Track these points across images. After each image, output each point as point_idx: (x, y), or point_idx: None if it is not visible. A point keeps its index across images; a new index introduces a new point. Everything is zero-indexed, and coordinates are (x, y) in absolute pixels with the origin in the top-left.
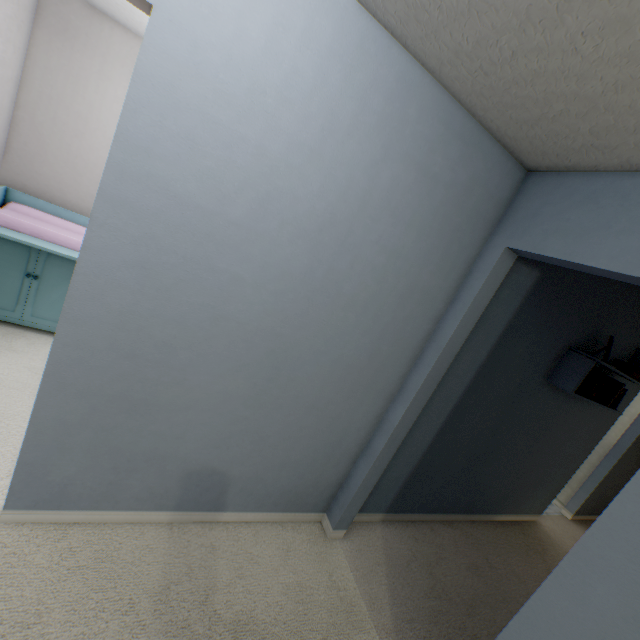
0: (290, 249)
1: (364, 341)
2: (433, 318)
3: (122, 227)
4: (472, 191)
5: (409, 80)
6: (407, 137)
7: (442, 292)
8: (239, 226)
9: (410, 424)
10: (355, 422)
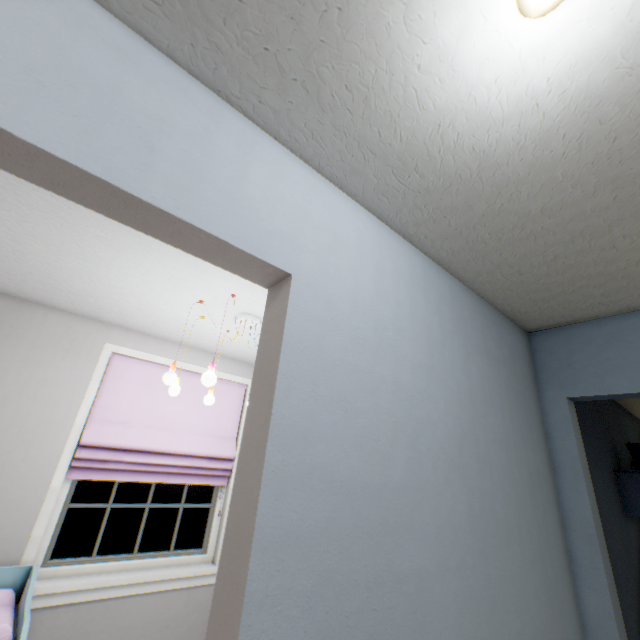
0: (448, 491)
1: (535, 577)
2: (553, 500)
3: (288, 585)
4: (514, 360)
5: (454, 290)
6: (470, 332)
7: (544, 465)
8: (403, 489)
9: None
10: None
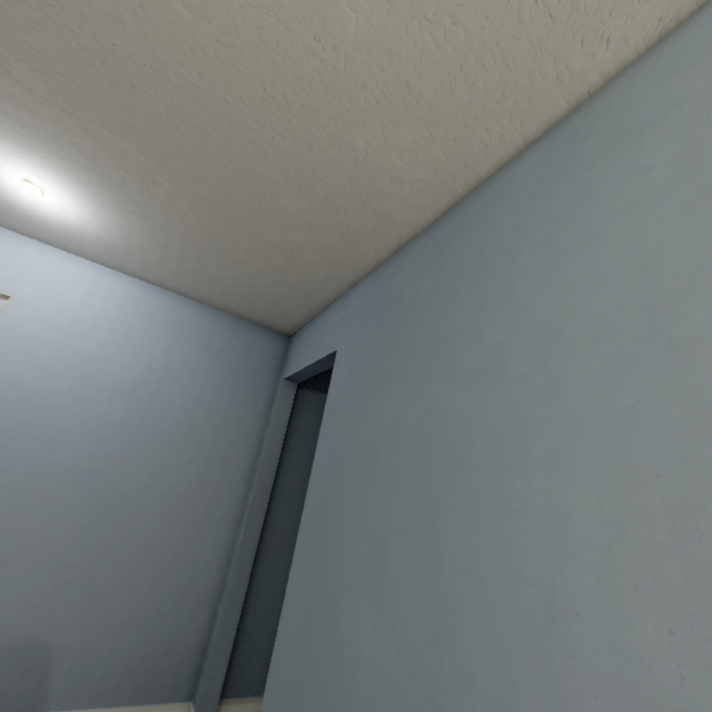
0: (109, 405)
1: (192, 470)
2: (255, 443)
3: None
4: (251, 353)
5: (182, 305)
6: (189, 331)
7: (255, 421)
8: (65, 395)
9: (256, 542)
10: (203, 557)
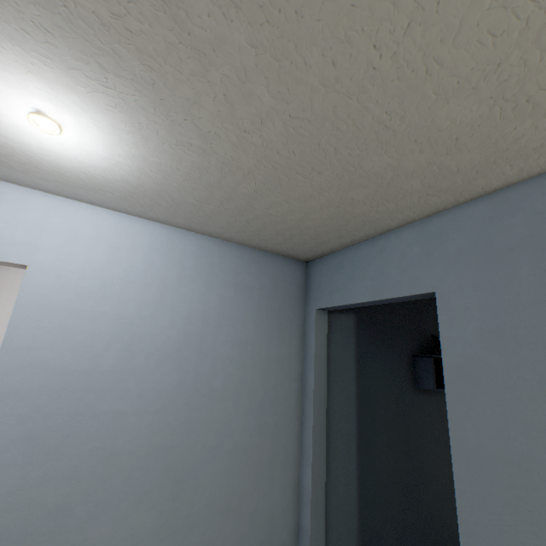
0: (160, 372)
1: (249, 420)
2: (297, 377)
3: (9, 411)
4: (277, 285)
5: (206, 245)
6: (219, 272)
7: (293, 355)
8: (113, 371)
9: (323, 481)
10: (276, 506)
